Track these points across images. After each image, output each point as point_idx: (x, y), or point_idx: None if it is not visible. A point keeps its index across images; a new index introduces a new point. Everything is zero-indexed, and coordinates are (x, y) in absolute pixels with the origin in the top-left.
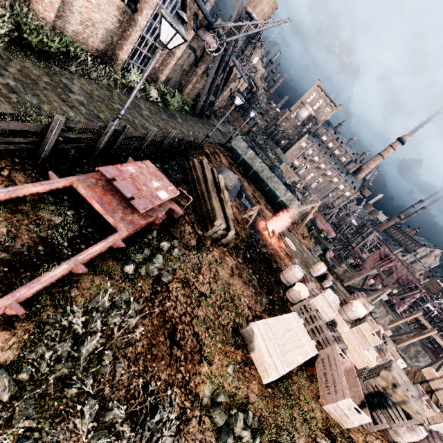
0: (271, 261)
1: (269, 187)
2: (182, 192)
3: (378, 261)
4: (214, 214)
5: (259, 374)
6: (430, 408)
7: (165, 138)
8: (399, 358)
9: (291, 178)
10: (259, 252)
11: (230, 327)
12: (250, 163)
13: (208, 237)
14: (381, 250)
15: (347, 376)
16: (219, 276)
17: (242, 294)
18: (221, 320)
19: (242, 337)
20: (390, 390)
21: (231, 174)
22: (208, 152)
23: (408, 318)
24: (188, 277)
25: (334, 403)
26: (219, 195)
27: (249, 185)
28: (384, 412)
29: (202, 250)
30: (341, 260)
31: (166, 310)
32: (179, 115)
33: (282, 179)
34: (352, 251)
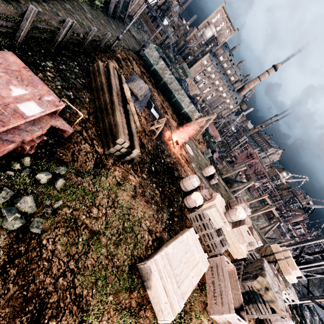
0: (173, 170)
1: (176, 99)
2: (81, 100)
3: (245, 158)
4: (116, 131)
5: (154, 313)
6: (279, 283)
7: (57, 28)
8: (259, 240)
9: (193, 91)
10: (164, 163)
11: (127, 264)
12: (161, 74)
13: (110, 154)
14: (248, 150)
15: (230, 278)
16: (119, 202)
17: (143, 216)
18: (115, 261)
19: (139, 272)
20: (263, 291)
21: (142, 84)
22: (120, 57)
23: (259, 199)
24: (76, 214)
25: (220, 315)
26: (125, 107)
27: (159, 95)
28: (255, 306)
29: (100, 173)
30: (222, 159)
31: (31, 280)
32: (89, 9)
33: (187, 92)
34: (230, 151)
